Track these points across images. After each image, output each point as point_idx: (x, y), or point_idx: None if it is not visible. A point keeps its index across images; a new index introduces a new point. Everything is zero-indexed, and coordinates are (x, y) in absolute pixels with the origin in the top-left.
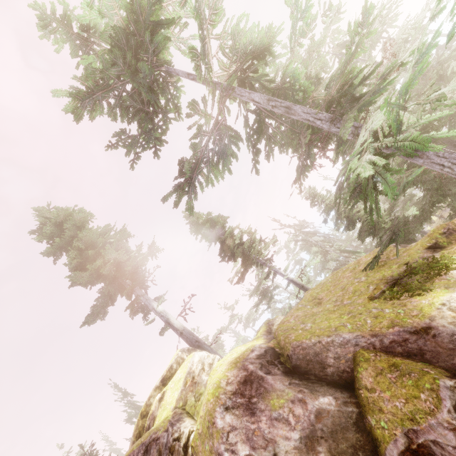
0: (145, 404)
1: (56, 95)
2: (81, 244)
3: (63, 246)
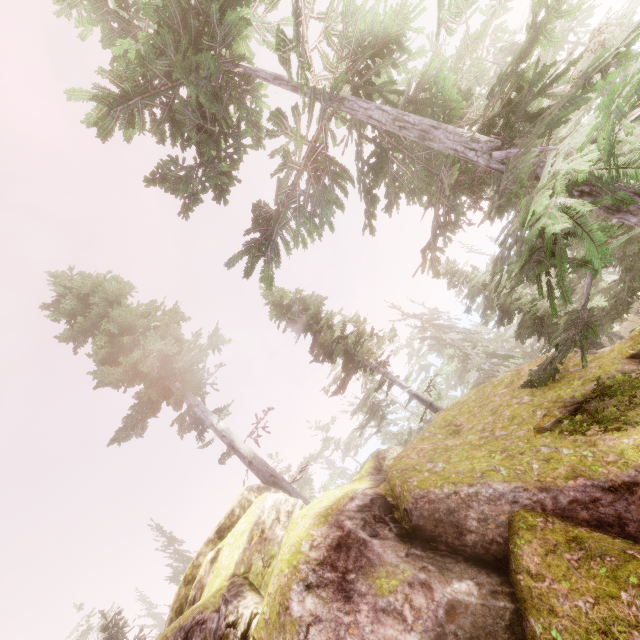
0: (192, 564)
1: (73, 97)
2: (113, 326)
3: (87, 329)
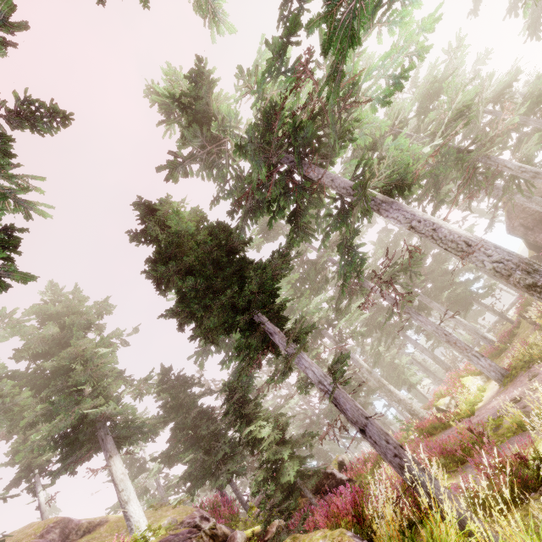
0: None
1: None
2: None
3: None
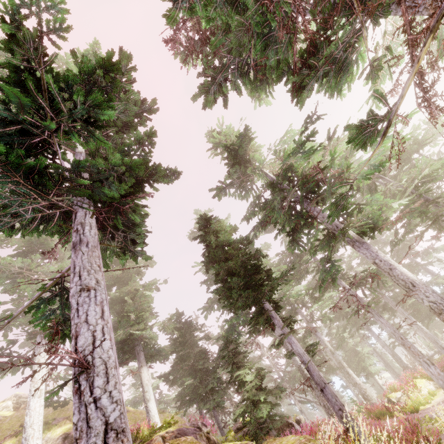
0: None
1: None
2: None
3: None
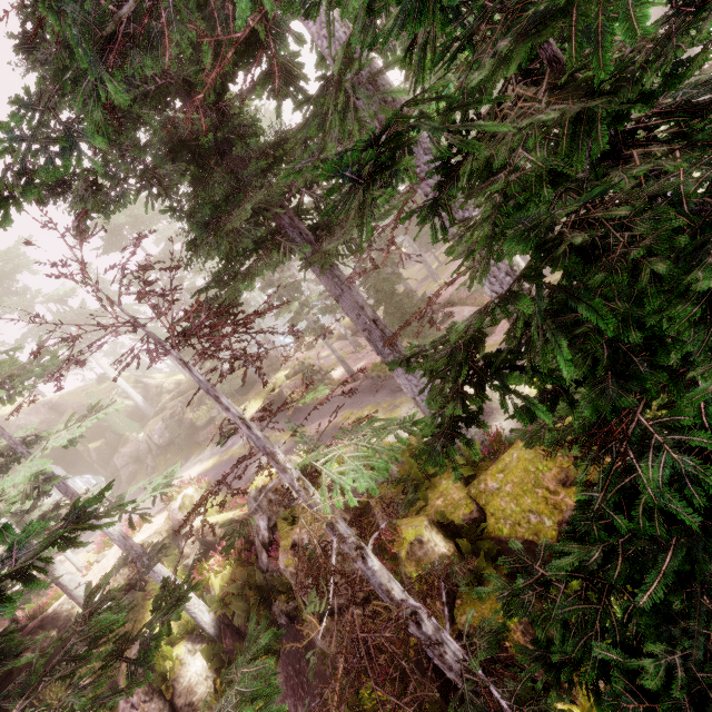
0: None
1: None
2: None
3: None
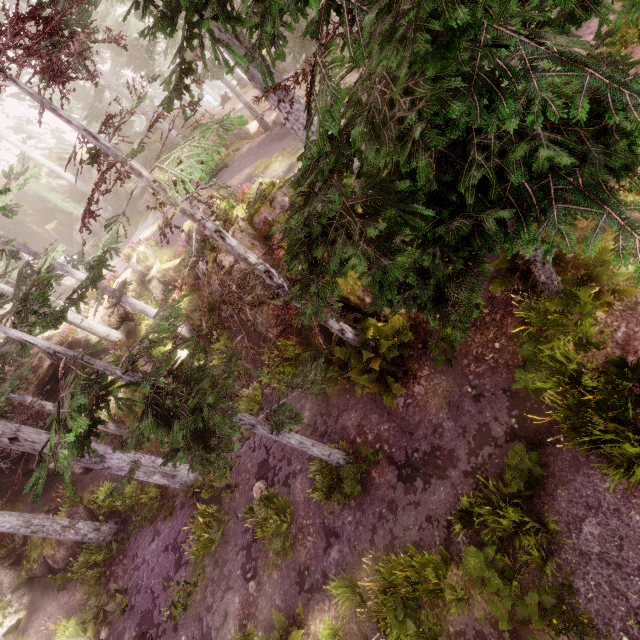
0: None
1: None
2: None
3: None
